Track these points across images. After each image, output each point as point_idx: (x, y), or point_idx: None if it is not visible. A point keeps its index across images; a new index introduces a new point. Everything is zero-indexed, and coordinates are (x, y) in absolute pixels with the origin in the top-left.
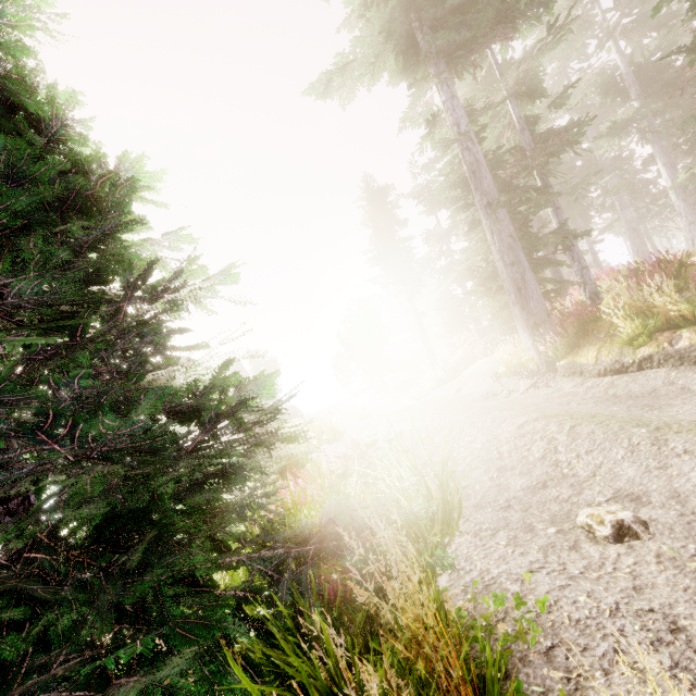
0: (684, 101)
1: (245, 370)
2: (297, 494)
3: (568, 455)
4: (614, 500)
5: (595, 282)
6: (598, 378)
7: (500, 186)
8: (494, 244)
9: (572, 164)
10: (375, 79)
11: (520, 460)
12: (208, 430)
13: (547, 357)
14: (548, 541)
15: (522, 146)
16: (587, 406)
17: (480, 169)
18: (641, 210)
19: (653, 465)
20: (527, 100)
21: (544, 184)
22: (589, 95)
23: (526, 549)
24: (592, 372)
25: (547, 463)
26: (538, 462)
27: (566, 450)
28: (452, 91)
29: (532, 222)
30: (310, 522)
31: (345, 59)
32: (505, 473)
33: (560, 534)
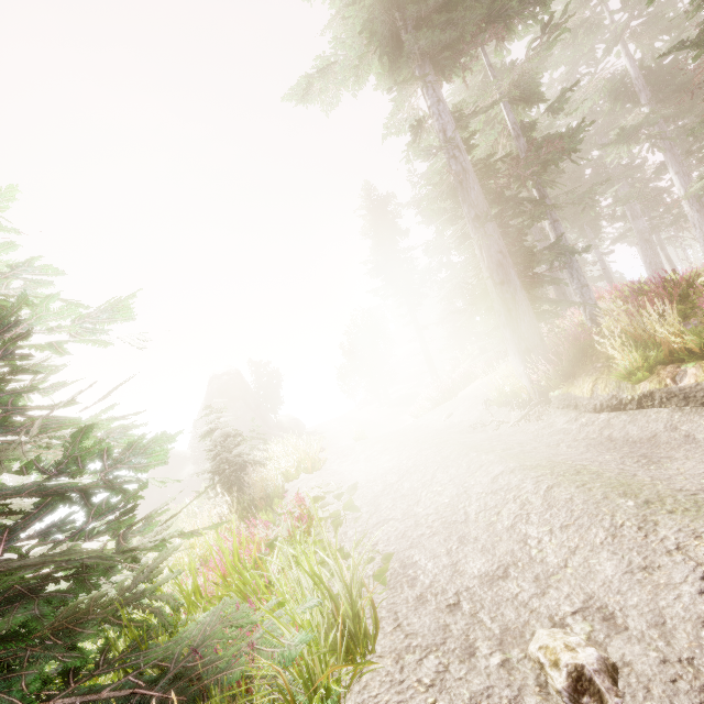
0: (697, 106)
1: (245, 381)
2: (221, 563)
3: (540, 527)
4: (583, 614)
5: (596, 301)
6: (594, 414)
7: (492, 197)
8: (482, 260)
9: (581, 172)
10: (360, 84)
11: (486, 528)
12: (11, 538)
13: (540, 386)
14: (486, 681)
15: (518, 154)
16: (578, 450)
17: (467, 179)
18: (654, 219)
19: (636, 562)
20: (524, 105)
21: (540, 195)
22: (598, 100)
23: (453, 699)
24: (587, 407)
25: (515, 537)
26: (506, 534)
27: (538, 521)
28: (438, 95)
29: (533, 234)
30: (197, 628)
31: (325, 62)
32: (466, 545)
33: (504, 670)
